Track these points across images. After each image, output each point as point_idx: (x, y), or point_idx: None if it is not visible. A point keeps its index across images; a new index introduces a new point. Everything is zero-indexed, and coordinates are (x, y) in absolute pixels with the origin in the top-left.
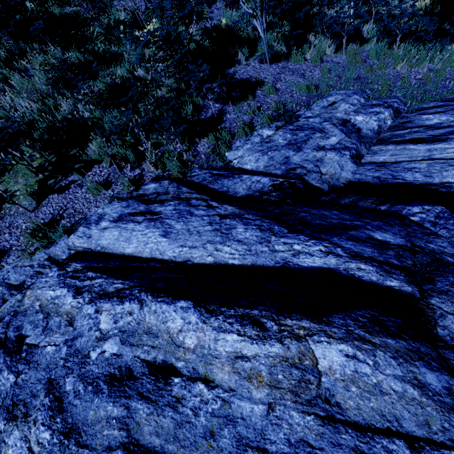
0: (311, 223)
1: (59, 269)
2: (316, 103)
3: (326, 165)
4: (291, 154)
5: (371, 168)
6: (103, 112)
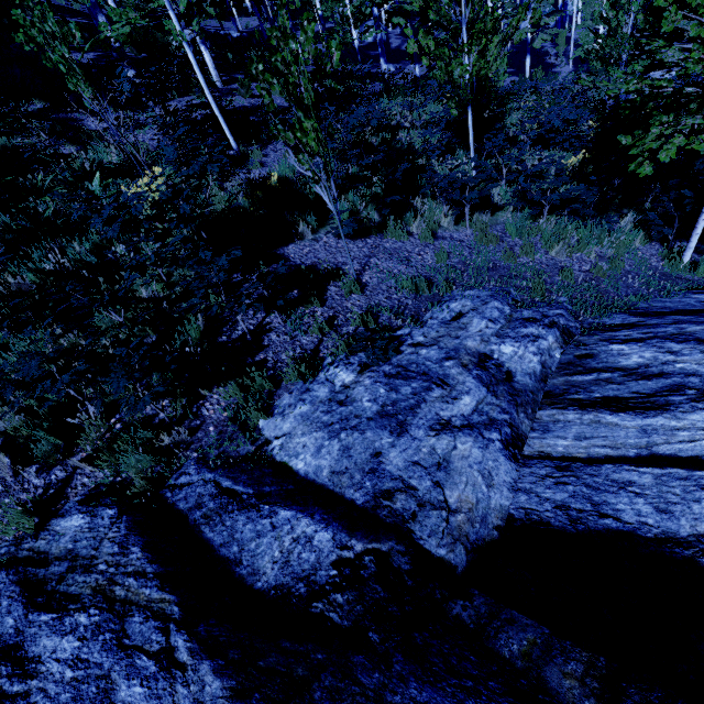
0: None
1: None
2: (431, 313)
3: (457, 479)
4: (385, 442)
5: (545, 474)
6: (13, 335)
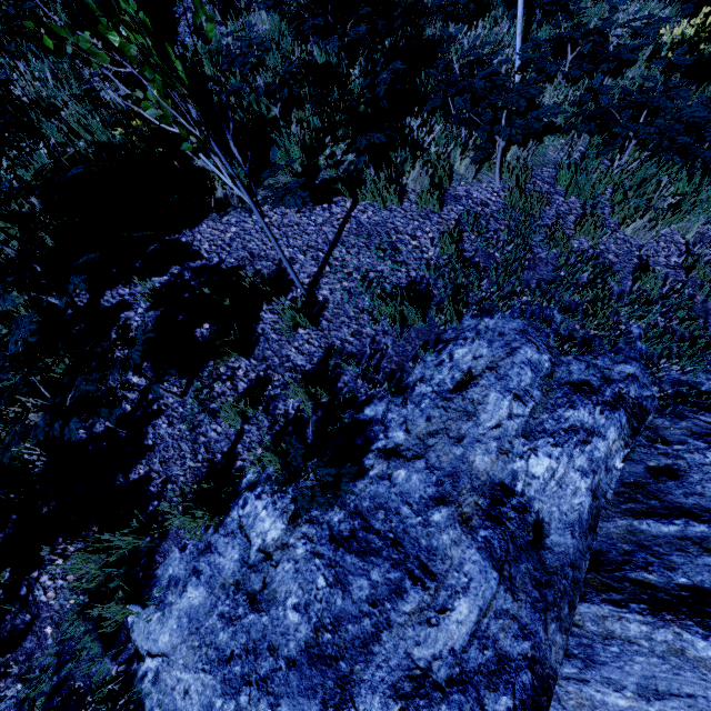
0: None
1: None
2: (423, 366)
3: None
4: None
5: None
6: None
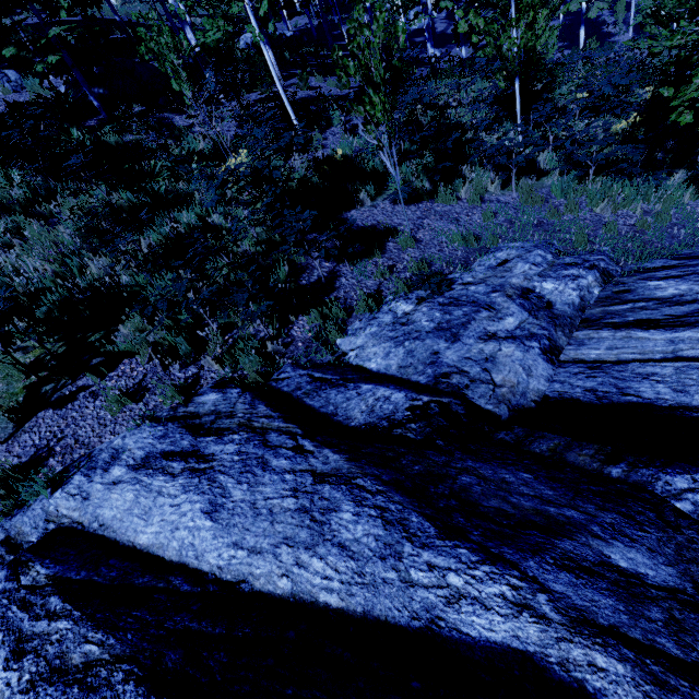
0: (482, 506)
1: (8, 577)
2: (479, 261)
3: (502, 368)
4: (442, 346)
5: (578, 371)
6: (151, 276)
